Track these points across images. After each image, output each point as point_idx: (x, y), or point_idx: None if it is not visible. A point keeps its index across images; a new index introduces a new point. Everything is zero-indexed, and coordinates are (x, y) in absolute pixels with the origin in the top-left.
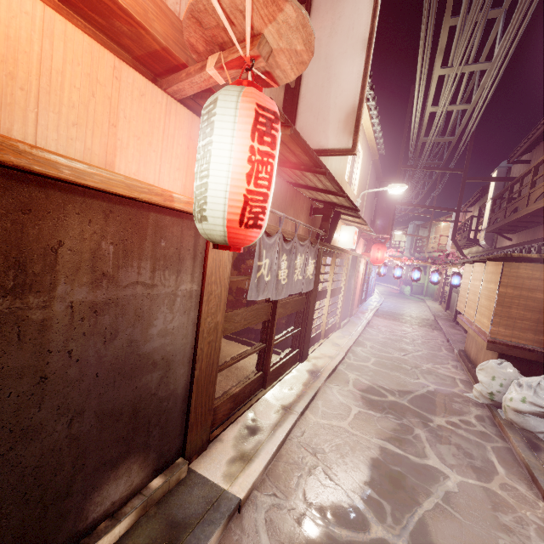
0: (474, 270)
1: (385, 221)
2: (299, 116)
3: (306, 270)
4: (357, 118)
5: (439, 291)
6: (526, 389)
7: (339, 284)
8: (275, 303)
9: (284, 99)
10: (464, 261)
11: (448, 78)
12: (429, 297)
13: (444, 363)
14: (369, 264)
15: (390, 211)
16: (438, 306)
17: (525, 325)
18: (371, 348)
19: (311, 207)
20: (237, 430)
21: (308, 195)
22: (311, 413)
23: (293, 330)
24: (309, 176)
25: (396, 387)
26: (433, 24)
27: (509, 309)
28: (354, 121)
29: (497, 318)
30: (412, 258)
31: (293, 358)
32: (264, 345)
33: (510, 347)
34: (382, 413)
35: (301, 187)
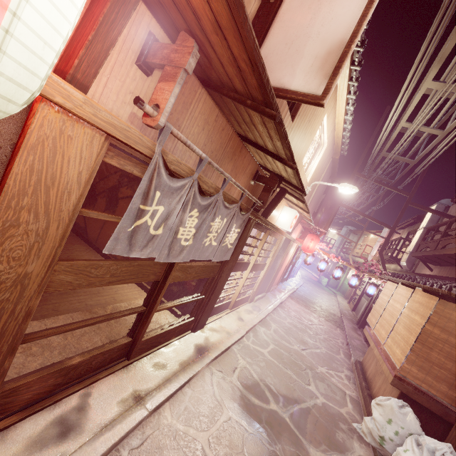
0: (397, 291)
1: (326, 217)
2: (268, 39)
3: (225, 237)
4: (341, 56)
5: (351, 291)
6: (427, 455)
7: (265, 260)
8: (173, 263)
9: (256, 14)
10: (390, 278)
11: (432, 98)
12: (341, 293)
13: (339, 370)
14: (299, 250)
15: (333, 209)
16: (346, 304)
17: (442, 375)
18: (274, 332)
19: (256, 173)
20: (43, 423)
21: (258, 160)
22: (170, 408)
23: (197, 295)
24: (259, 125)
25: (283, 390)
26: (448, 18)
27: (430, 351)
28: (335, 60)
29: (414, 355)
30: (339, 258)
31: (184, 326)
32: (143, 309)
33: (417, 391)
34: (256, 428)
35: (249, 143)
